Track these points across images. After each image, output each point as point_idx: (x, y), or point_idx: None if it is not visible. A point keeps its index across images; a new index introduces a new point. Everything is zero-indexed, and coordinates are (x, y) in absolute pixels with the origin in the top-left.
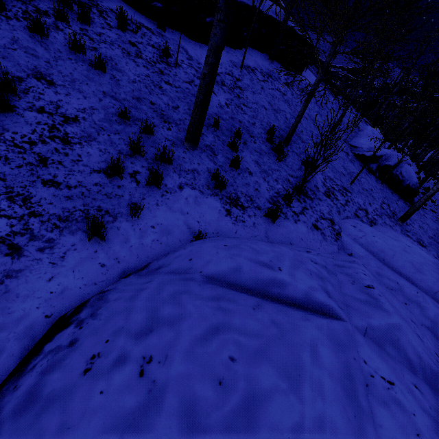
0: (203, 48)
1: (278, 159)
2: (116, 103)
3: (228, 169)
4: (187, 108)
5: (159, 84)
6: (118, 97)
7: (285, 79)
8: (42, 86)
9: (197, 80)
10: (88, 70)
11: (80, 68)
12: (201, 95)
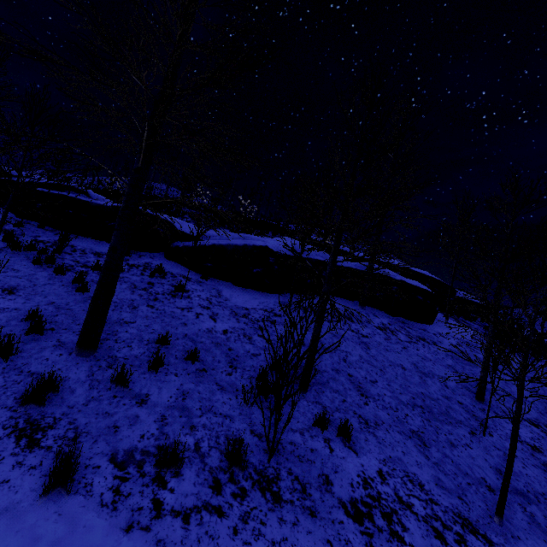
0: (248, 291)
1: (245, 399)
2: (51, 309)
3: (102, 386)
4: (146, 325)
5: (137, 306)
6: (64, 307)
7: (382, 324)
8: (0, 293)
9: (198, 308)
10: (69, 291)
11: (62, 290)
12: (95, 291)
